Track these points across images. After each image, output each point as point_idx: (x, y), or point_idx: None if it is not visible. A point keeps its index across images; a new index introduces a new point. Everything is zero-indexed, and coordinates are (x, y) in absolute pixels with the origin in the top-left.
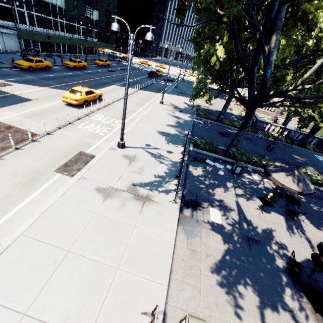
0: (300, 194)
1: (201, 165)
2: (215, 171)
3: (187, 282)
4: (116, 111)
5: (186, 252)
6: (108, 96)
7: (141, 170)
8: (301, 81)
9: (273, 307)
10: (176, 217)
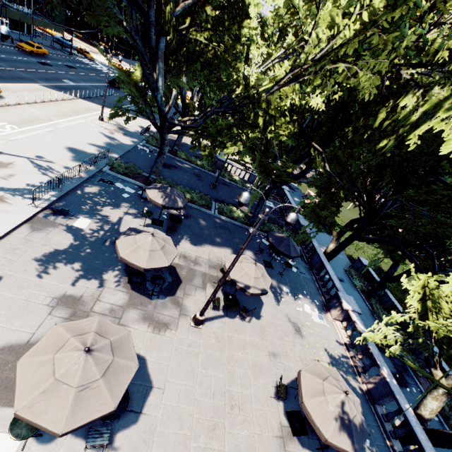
0: (163, 207)
1: (105, 186)
2: (119, 193)
3: (3, 256)
4: (17, 116)
5: (20, 240)
6: (6, 93)
7: (8, 177)
8: (168, 108)
9: (87, 277)
10: (27, 217)
